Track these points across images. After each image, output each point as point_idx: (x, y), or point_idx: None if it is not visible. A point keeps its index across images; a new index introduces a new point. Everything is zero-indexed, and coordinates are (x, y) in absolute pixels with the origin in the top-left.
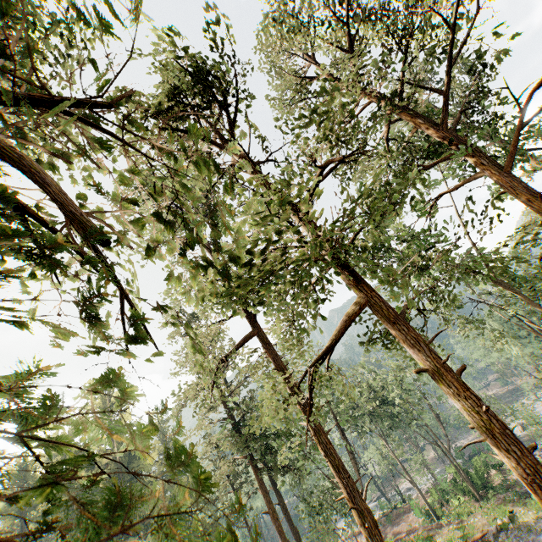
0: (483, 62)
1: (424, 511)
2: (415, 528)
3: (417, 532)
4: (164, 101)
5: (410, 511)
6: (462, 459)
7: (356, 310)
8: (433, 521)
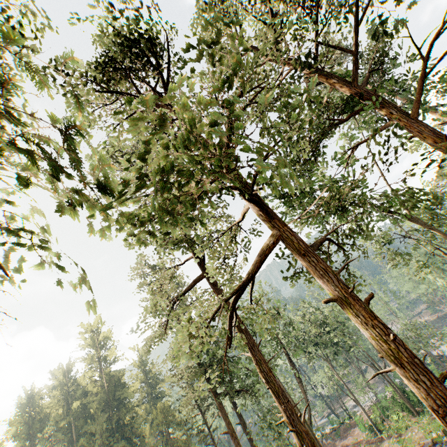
0: (386, 23)
1: (368, 426)
2: (360, 441)
3: (362, 445)
4: (93, 73)
5: (355, 426)
6: (400, 378)
7: (265, 248)
8: (376, 434)
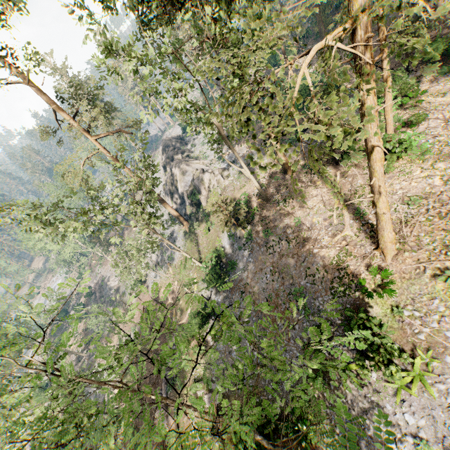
0: None
1: None
2: None
3: None
4: None
5: None
6: None
7: None
8: None
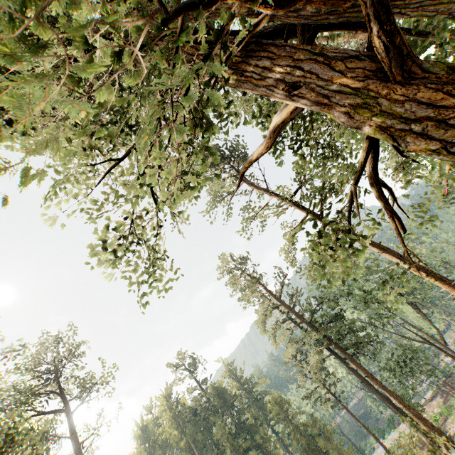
0: None
1: None
2: None
3: None
4: None
5: None
6: None
7: None
8: None
